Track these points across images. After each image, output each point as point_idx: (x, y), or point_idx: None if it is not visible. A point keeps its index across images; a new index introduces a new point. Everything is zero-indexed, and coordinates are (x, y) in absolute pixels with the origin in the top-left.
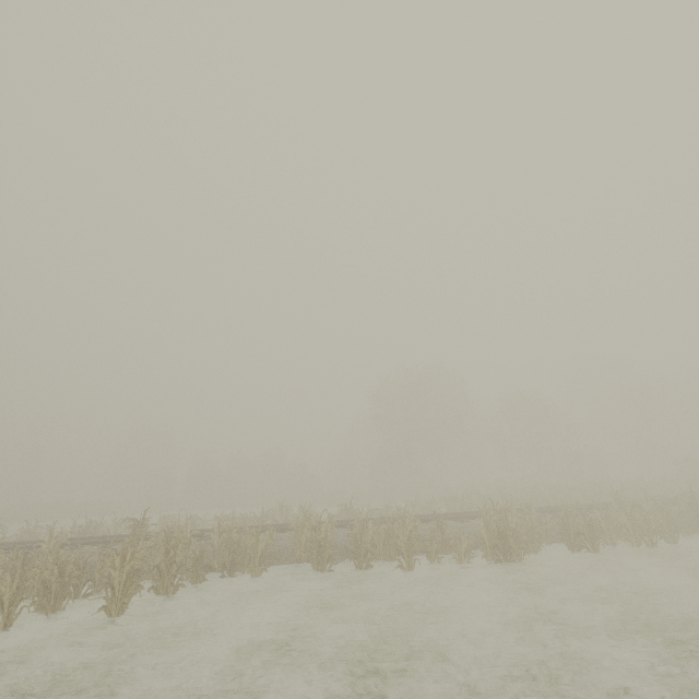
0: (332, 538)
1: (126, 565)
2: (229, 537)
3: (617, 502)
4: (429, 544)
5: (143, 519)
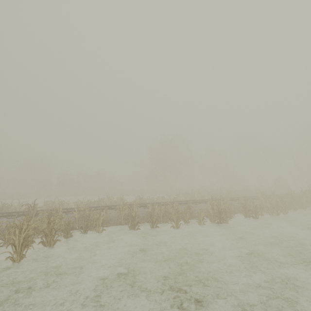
0: (137, 213)
1: (22, 233)
2: (84, 213)
3: (263, 197)
4: (185, 216)
5: (34, 204)
